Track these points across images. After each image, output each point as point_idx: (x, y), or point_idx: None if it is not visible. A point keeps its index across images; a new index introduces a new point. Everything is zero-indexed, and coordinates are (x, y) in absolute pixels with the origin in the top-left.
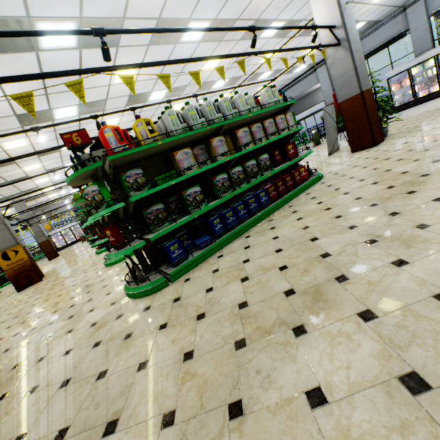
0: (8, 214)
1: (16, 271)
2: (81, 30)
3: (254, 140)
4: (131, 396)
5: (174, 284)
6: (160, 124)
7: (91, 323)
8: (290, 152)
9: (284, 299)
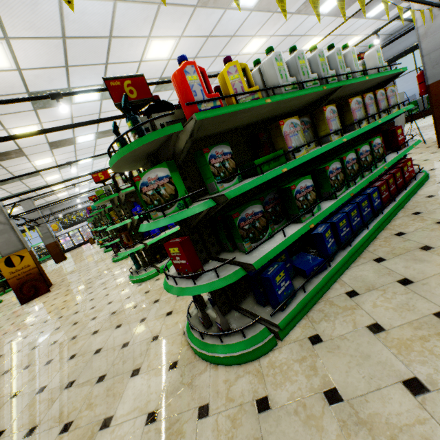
0: (15, 213)
1: (20, 280)
2: None
3: (368, 116)
4: None
5: (291, 346)
6: (253, 79)
7: (145, 411)
8: (399, 139)
9: None
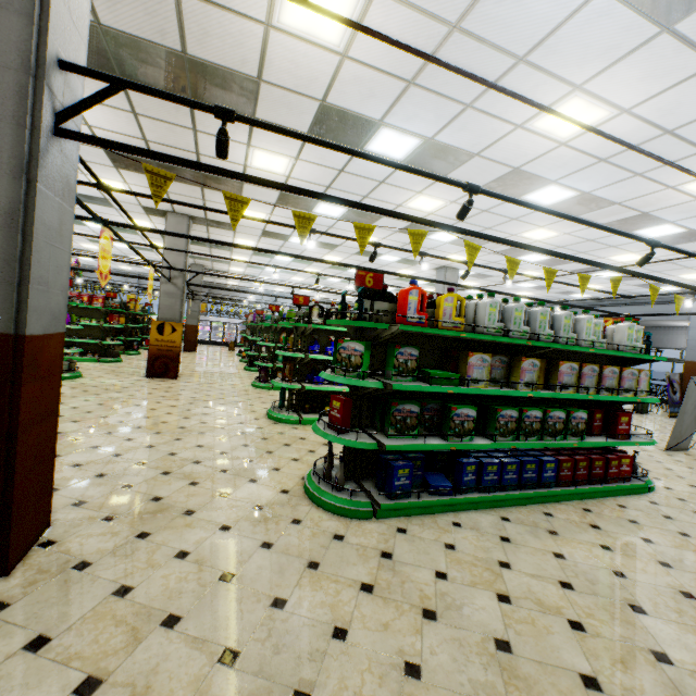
0: None
1: (159, 352)
2: (456, 181)
3: (579, 386)
4: (326, 672)
5: (381, 525)
6: (469, 308)
7: (255, 503)
8: (620, 427)
9: (581, 688)
